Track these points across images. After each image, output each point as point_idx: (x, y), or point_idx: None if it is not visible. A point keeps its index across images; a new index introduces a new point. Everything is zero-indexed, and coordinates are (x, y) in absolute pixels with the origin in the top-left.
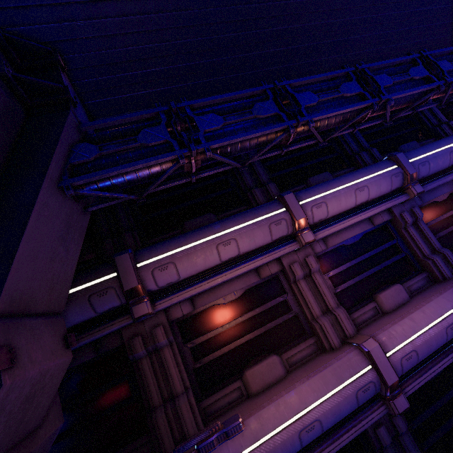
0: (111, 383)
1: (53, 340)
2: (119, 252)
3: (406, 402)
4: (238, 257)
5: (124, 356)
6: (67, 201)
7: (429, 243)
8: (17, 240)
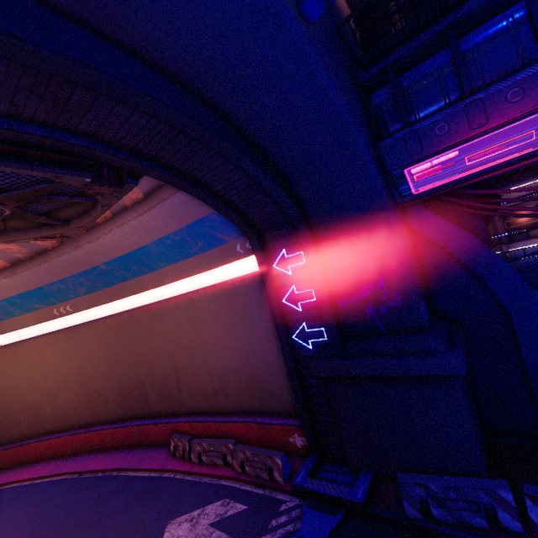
0: None
1: None
2: None
3: None
4: (537, 191)
5: None
6: None
7: None
8: None
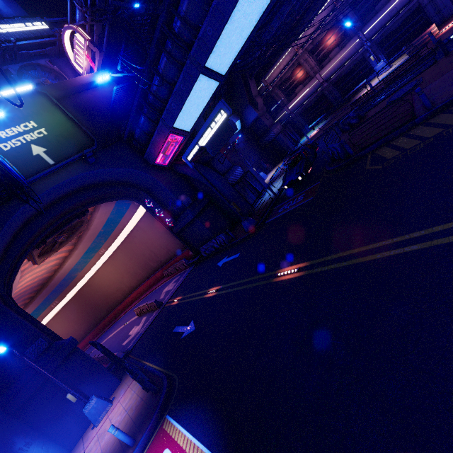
0: (272, 102)
1: (259, 98)
2: (261, 79)
3: (326, 84)
4: (285, 66)
5: (272, 97)
6: (251, 80)
7: (352, 22)
8: (251, 90)
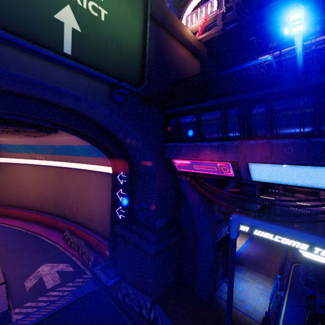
0: None
1: None
2: None
3: None
4: None
5: None
6: None
7: None
8: None
